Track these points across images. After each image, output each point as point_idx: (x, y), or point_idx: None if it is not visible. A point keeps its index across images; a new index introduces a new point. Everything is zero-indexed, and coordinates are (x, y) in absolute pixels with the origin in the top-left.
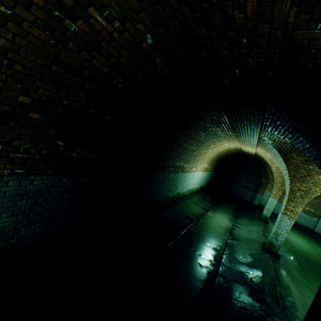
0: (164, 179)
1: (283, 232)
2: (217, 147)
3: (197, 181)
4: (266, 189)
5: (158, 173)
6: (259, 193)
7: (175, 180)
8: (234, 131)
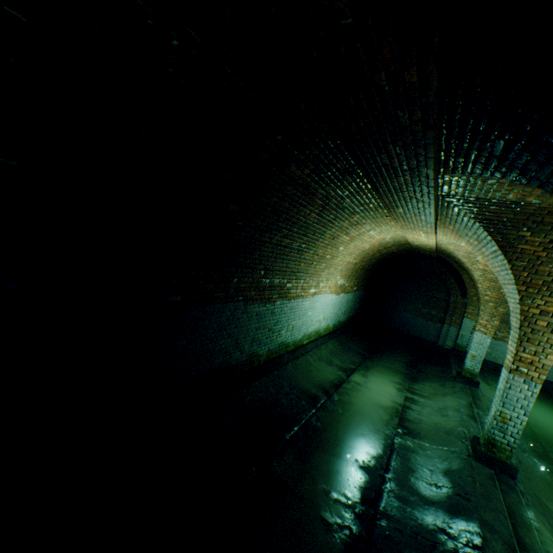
0: (234, 318)
1: (516, 415)
2: (356, 241)
3: (327, 314)
4: (466, 316)
5: (213, 306)
6: (453, 326)
7: (268, 318)
8: (377, 191)
